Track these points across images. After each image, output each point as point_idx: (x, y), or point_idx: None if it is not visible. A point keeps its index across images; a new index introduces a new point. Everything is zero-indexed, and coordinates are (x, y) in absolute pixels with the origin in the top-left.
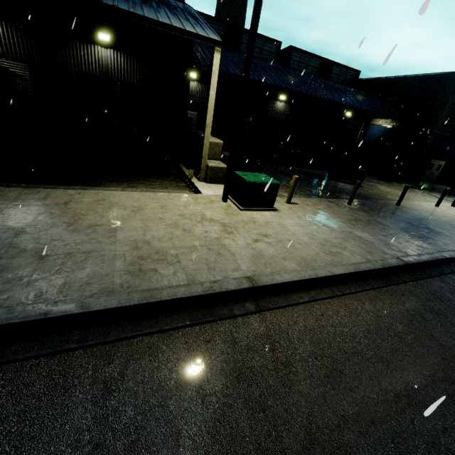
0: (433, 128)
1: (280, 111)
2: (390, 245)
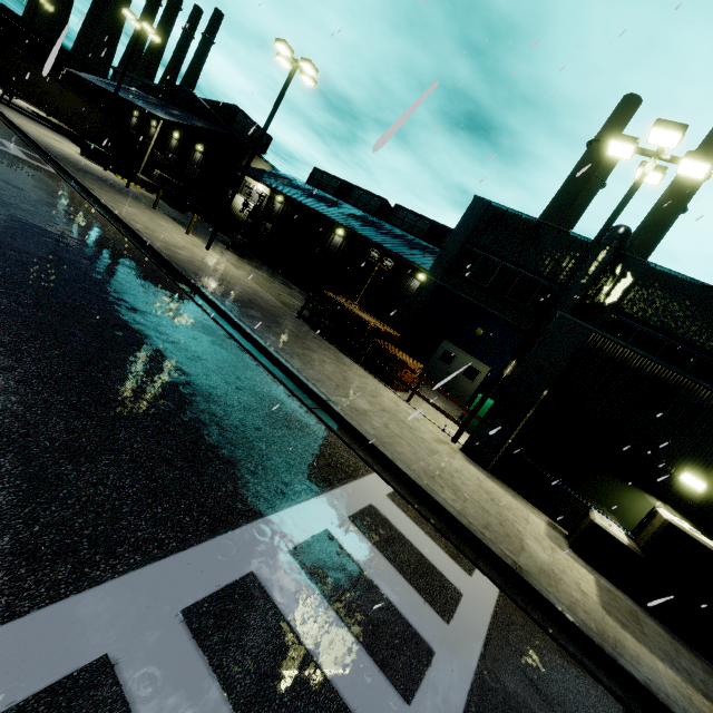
0: (428, 271)
1: (337, 245)
2: (48, 145)
